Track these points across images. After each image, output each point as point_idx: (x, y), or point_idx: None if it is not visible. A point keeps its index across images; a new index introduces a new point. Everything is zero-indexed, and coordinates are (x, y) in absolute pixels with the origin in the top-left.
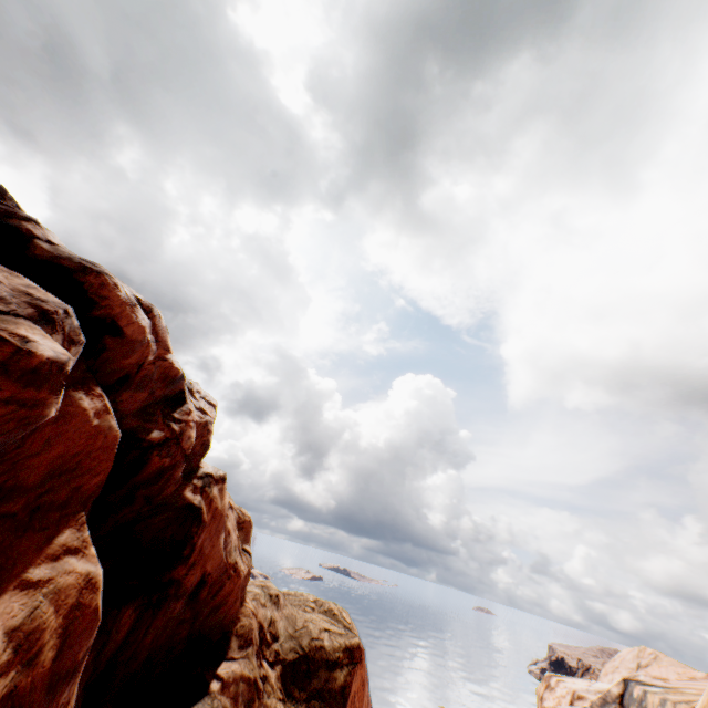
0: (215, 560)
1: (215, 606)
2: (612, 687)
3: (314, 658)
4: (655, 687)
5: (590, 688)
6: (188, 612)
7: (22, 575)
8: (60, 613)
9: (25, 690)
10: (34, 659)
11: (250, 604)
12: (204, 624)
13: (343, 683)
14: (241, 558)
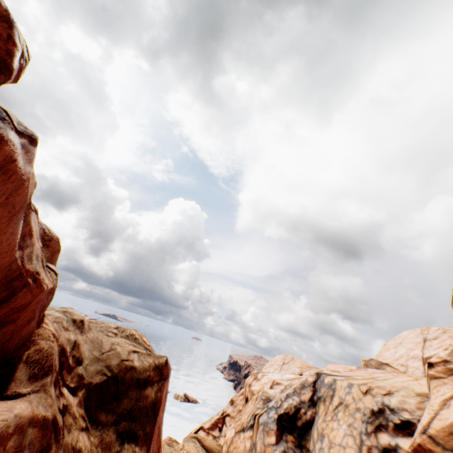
0: None
1: None
2: (309, 378)
3: (124, 379)
4: (339, 376)
5: (283, 378)
6: None
7: None
8: None
9: None
10: None
11: (50, 326)
12: None
13: (154, 400)
14: (45, 272)
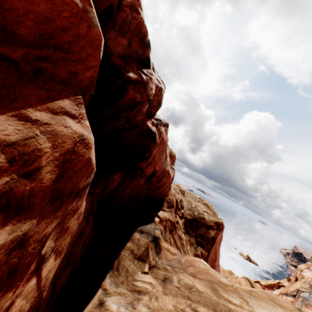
0: (159, 166)
1: (158, 187)
2: None
3: (200, 221)
4: None
5: None
6: (146, 185)
7: (21, 111)
8: (56, 151)
9: (23, 195)
10: (31, 175)
11: (172, 191)
12: (152, 192)
13: (213, 236)
14: (170, 170)
